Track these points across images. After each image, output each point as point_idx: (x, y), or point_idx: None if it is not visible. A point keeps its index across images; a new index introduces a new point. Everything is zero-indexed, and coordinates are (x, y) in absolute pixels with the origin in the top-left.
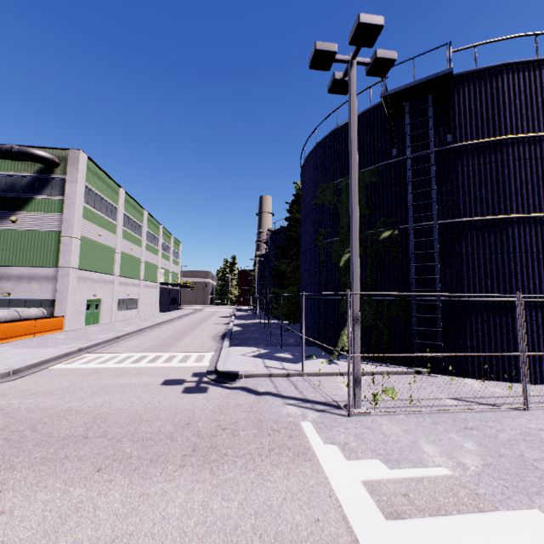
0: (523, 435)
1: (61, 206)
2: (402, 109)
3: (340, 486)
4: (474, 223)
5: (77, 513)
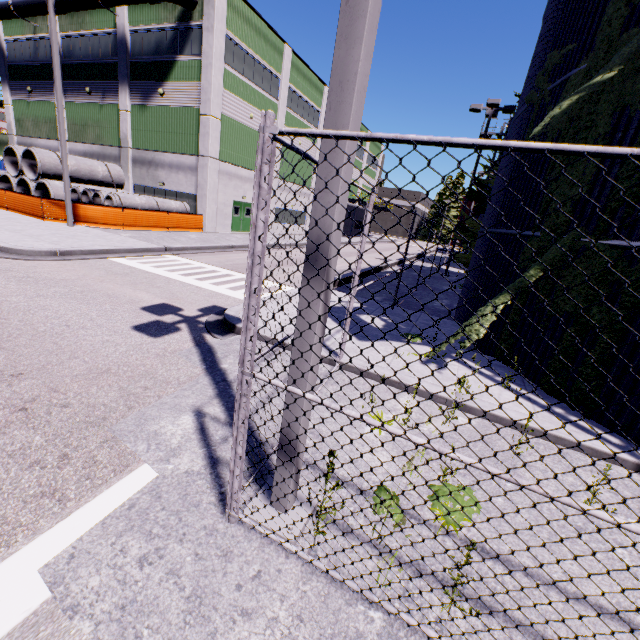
0: None
1: (200, 70)
2: None
3: None
4: None
5: None
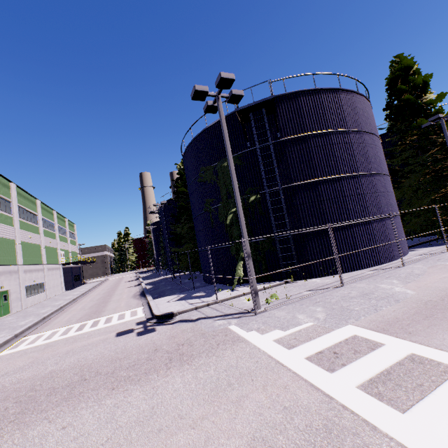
0: (342, 298)
1: None
2: (249, 117)
3: (263, 346)
4: (301, 186)
5: (119, 408)
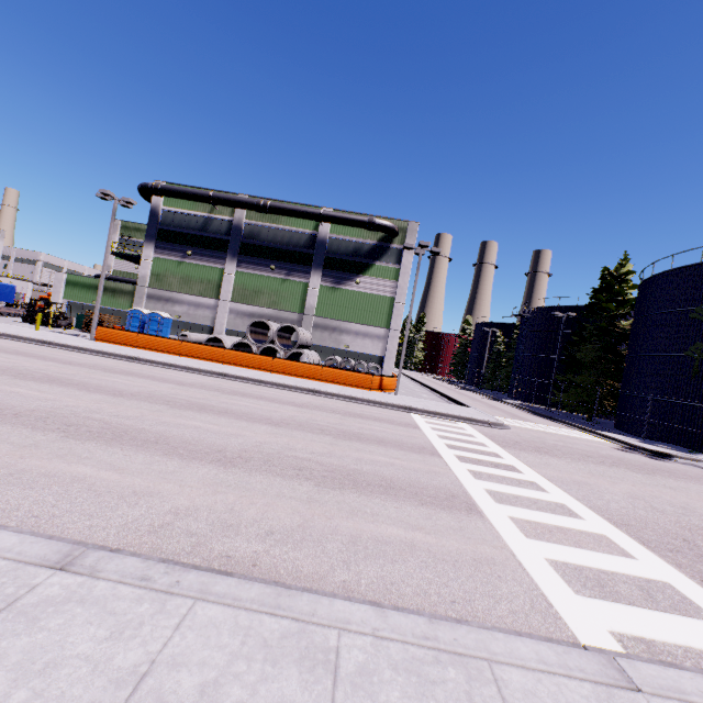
0: None
1: (396, 273)
2: None
3: None
4: None
5: None
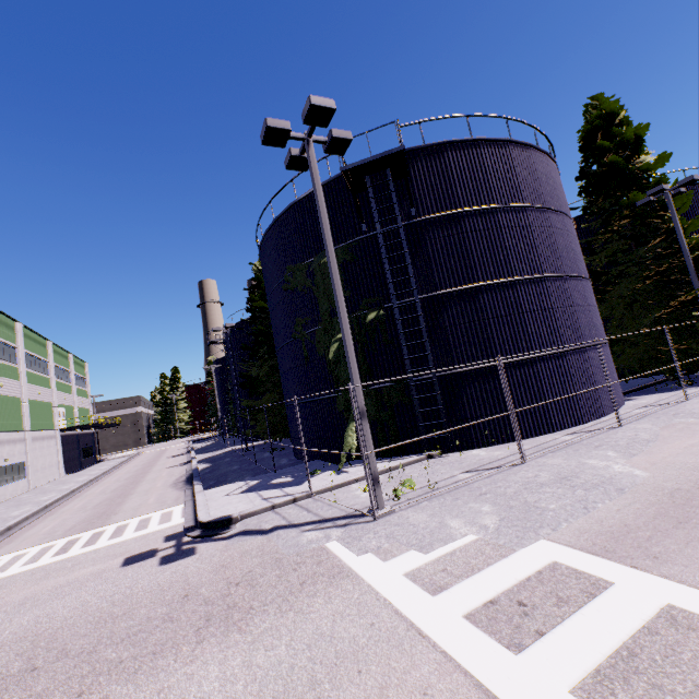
0: (524, 485)
1: None
2: (364, 182)
3: (385, 587)
4: (451, 295)
5: None
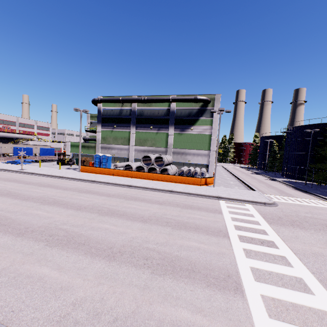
0: None
1: (210, 122)
2: None
3: None
4: None
5: None
